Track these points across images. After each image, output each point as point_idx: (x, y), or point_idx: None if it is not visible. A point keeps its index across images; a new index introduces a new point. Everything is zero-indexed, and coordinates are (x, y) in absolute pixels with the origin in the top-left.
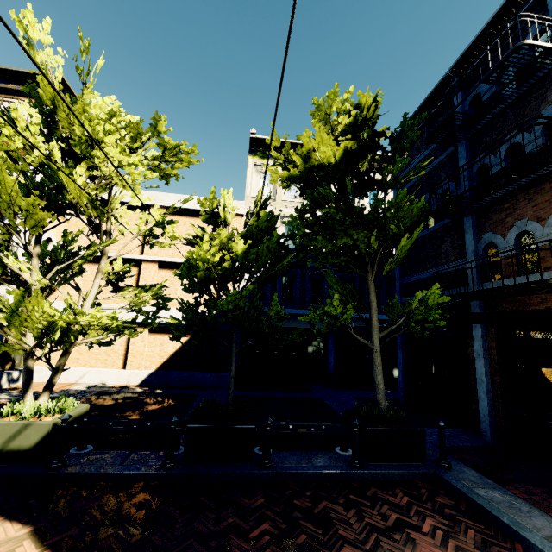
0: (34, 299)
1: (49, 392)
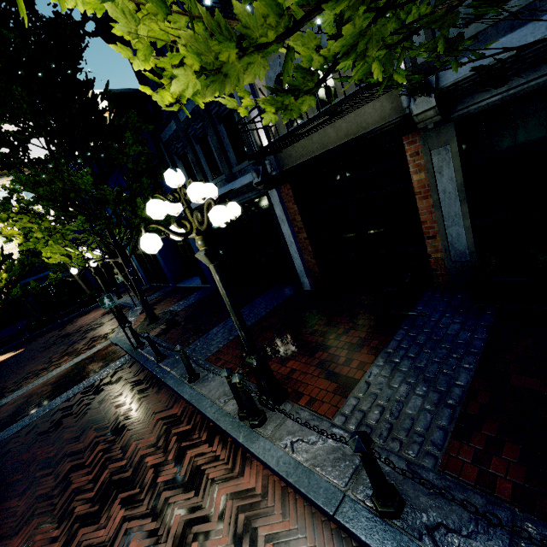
0: None
1: None
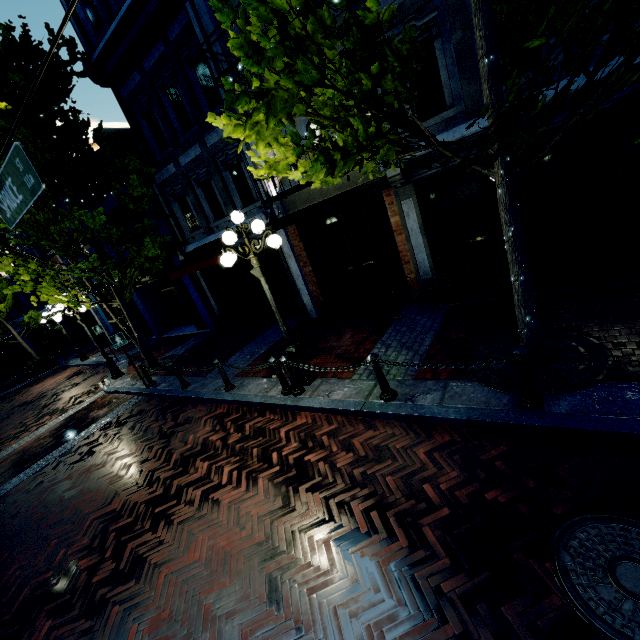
0: None
1: None
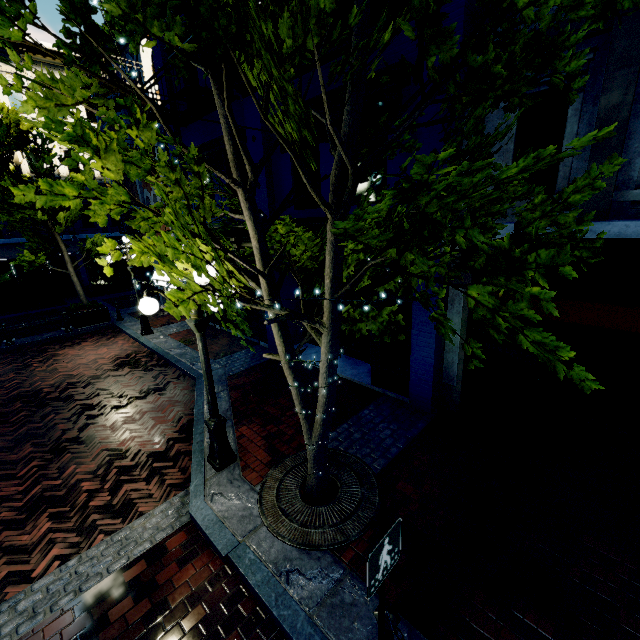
0: None
1: None
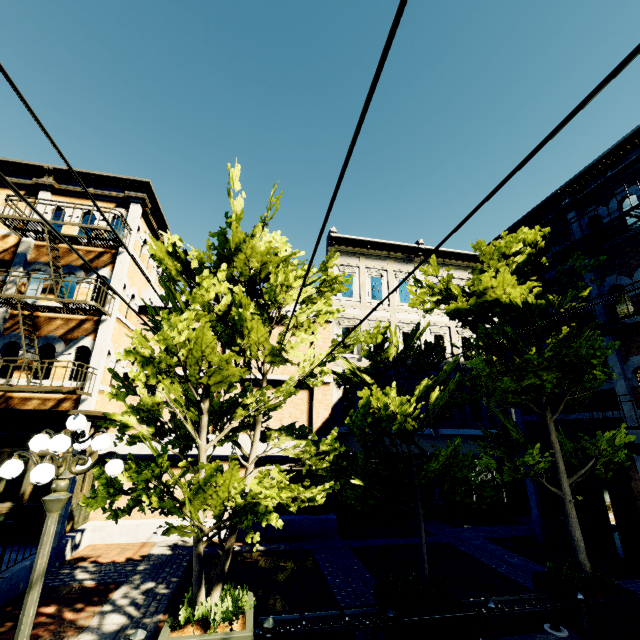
0: (227, 472)
1: (221, 584)
